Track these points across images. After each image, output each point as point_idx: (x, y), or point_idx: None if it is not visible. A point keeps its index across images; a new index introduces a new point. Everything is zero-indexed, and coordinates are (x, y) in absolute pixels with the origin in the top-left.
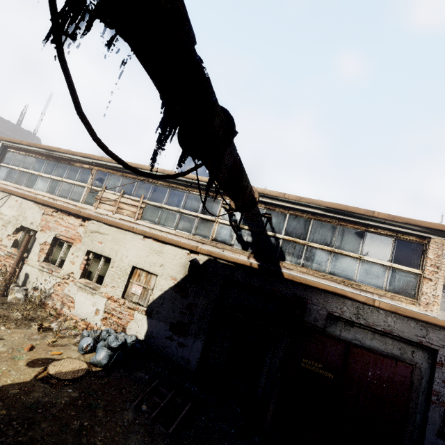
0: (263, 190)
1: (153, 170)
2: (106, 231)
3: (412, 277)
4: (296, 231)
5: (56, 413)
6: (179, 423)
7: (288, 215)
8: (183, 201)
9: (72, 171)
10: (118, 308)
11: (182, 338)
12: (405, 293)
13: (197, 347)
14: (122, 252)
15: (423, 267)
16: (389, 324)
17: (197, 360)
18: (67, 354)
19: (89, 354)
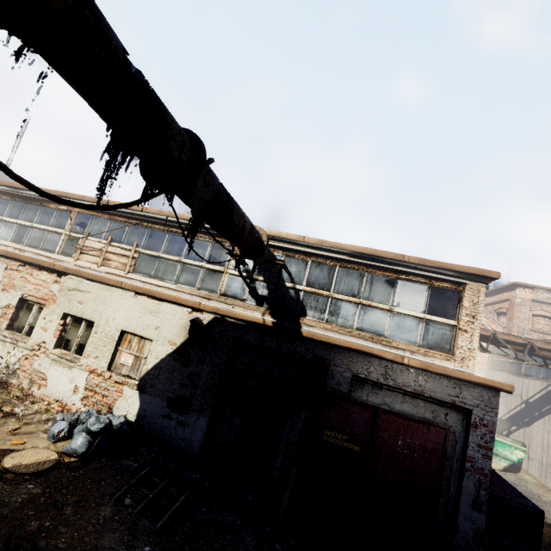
0: (279, 233)
1: (147, 211)
2: (87, 288)
3: (447, 330)
4: (319, 281)
5: (8, 514)
6: (172, 517)
7: (309, 262)
8: (185, 248)
9: (45, 214)
10: (103, 383)
11: (182, 416)
12: (439, 347)
13: (201, 425)
14: (107, 314)
15: (458, 317)
16: (420, 384)
17: (200, 441)
18: (33, 444)
19: (62, 442)
